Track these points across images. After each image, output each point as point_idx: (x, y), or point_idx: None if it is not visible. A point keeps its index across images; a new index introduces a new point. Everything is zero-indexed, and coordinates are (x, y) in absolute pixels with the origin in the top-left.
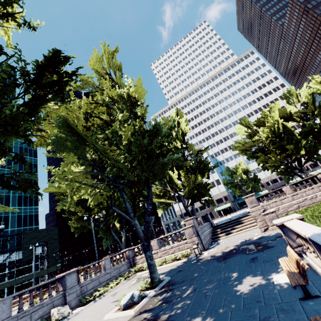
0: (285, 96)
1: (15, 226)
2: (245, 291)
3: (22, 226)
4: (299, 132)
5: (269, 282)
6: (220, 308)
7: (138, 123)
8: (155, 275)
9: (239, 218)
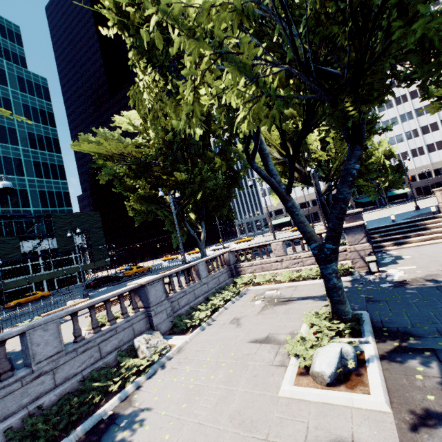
0: None
1: (39, 206)
2: None
3: (49, 206)
4: None
5: None
6: None
7: None
8: (346, 308)
9: (418, 221)
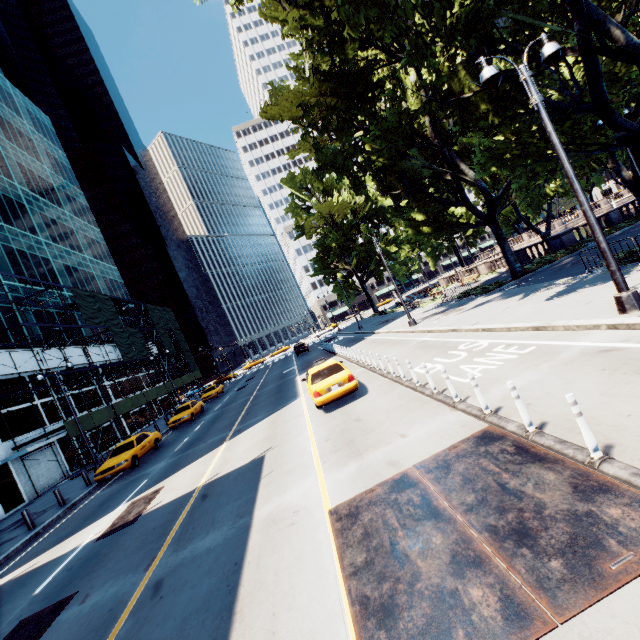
0: None
1: None
2: None
3: None
4: None
5: None
6: None
7: None
8: None
9: None
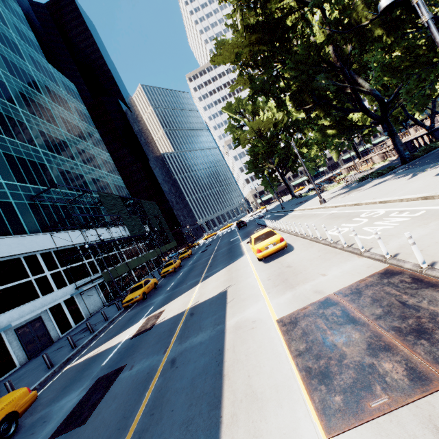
0: None
1: None
2: None
3: None
4: None
5: None
6: None
7: None
8: None
9: None
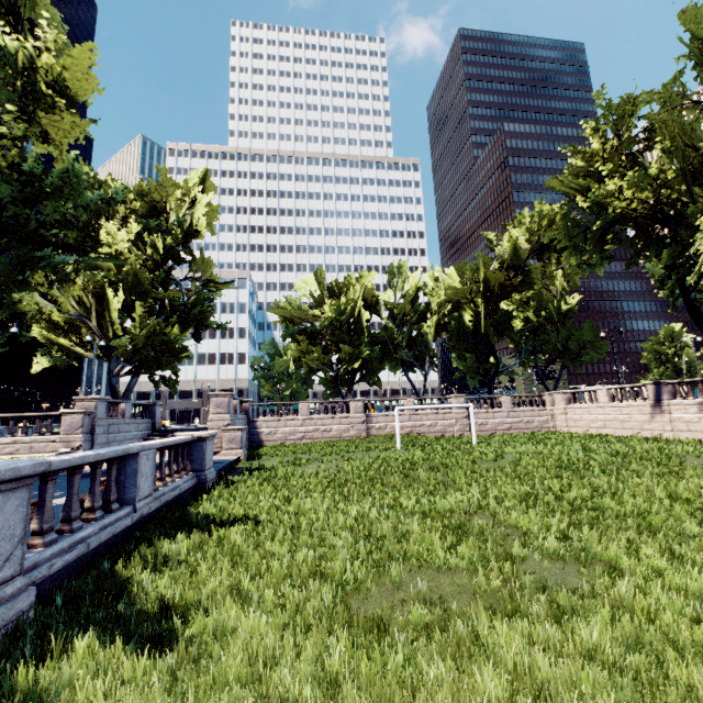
0: (392, 270)
1: None
2: None
3: None
4: (376, 333)
5: None
6: None
7: None
8: None
9: None
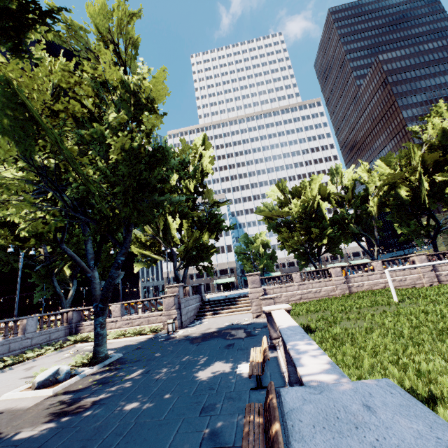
0: (331, 171)
1: None
2: (204, 378)
3: None
4: (330, 217)
5: (232, 371)
6: (168, 393)
7: (137, 137)
8: (102, 349)
9: (237, 298)
